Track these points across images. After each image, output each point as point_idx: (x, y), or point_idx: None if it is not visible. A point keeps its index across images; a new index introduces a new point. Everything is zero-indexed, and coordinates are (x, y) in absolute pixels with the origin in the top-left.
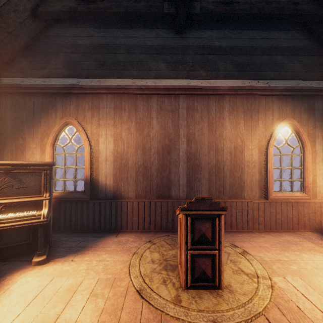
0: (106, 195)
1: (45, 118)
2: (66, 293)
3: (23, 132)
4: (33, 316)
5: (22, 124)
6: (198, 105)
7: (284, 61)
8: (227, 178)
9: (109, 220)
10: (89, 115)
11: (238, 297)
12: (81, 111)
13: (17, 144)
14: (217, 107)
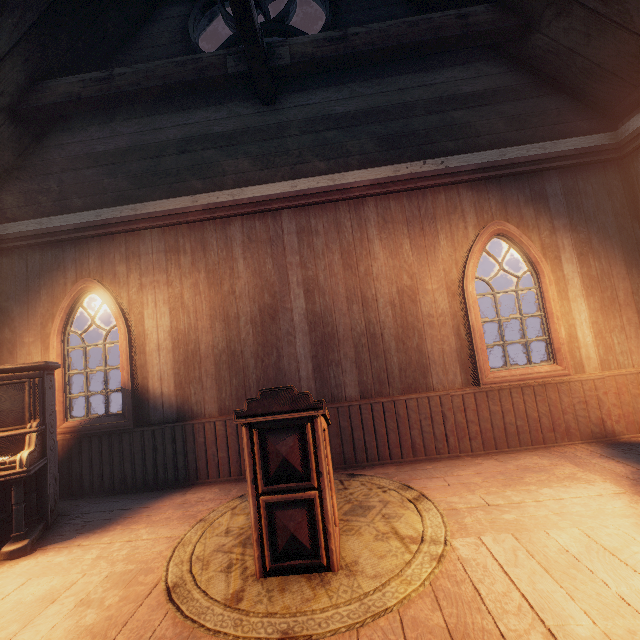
0: (164, 415)
1: (48, 287)
2: (34, 605)
3: (12, 317)
4: None
5: (10, 304)
6: (317, 224)
7: (471, 118)
8: (392, 354)
9: (173, 464)
10: (122, 271)
11: (361, 583)
12: (108, 265)
13: (2, 340)
14: (355, 222)
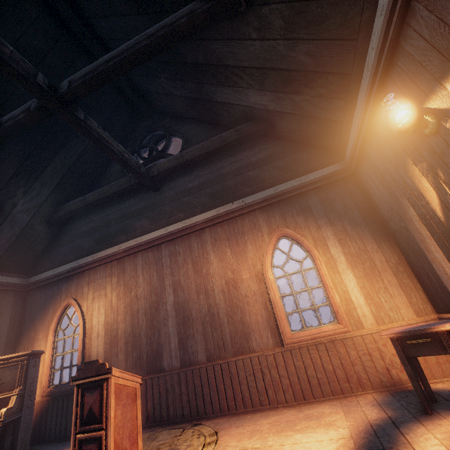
0: None
1: (53, 304)
2: None
3: (36, 324)
4: None
5: (36, 316)
6: (179, 248)
7: (259, 173)
8: (225, 326)
9: None
10: (86, 291)
11: None
12: (80, 288)
13: (29, 338)
14: (199, 243)
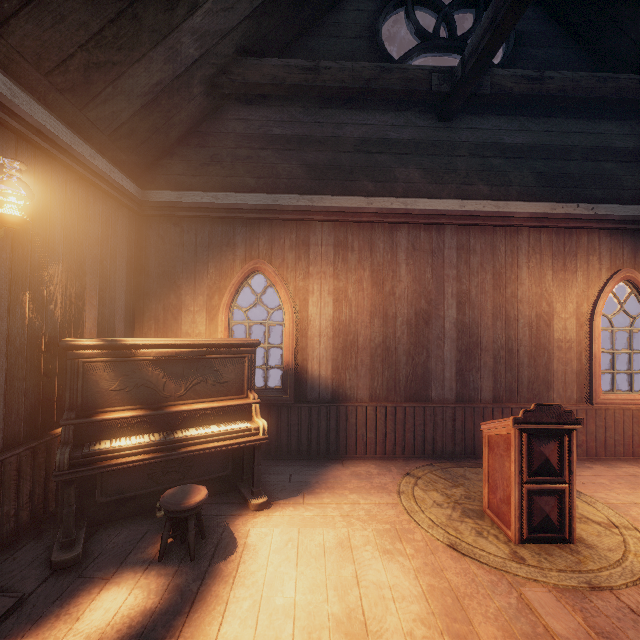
0: (319, 395)
1: (216, 260)
2: (343, 550)
3: (178, 284)
4: (322, 578)
5: (176, 271)
6: (476, 244)
7: (619, 171)
8: (524, 368)
9: (326, 439)
10: (291, 257)
11: (604, 554)
12: (278, 249)
13: (166, 305)
14: (508, 248)
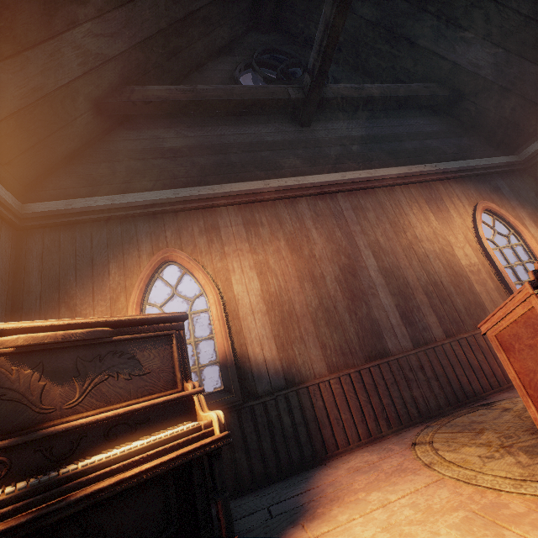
0: (271, 383)
1: (118, 260)
2: None
3: (70, 294)
4: None
5: (68, 280)
6: (365, 203)
7: (437, 144)
8: (455, 297)
9: (295, 440)
10: (202, 242)
11: None
12: (187, 237)
13: None
14: (392, 202)
